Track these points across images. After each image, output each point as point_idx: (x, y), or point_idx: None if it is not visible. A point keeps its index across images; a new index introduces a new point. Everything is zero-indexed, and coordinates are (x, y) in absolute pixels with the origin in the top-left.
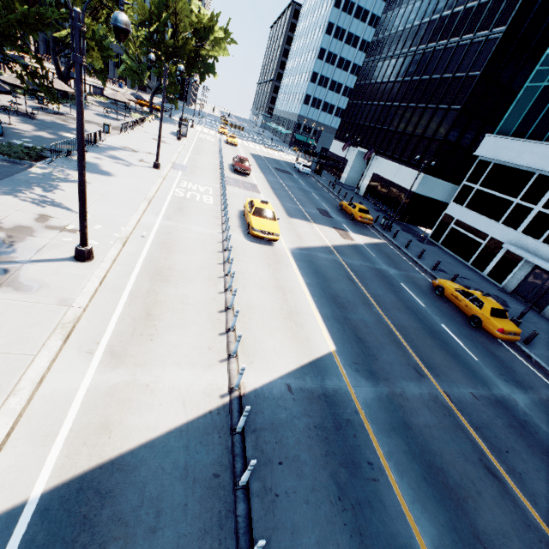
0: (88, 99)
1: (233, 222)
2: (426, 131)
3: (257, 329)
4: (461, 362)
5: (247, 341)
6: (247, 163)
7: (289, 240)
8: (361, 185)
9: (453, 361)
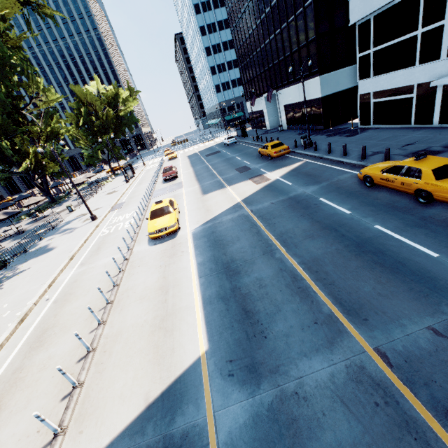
0: (74, 192)
1: (144, 233)
2: (299, 41)
3: (112, 367)
4: (407, 274)
5: (91, 395)
6: (172, 169)
7: (195, 221)
8: (282, 122)
9: (393, 279)
